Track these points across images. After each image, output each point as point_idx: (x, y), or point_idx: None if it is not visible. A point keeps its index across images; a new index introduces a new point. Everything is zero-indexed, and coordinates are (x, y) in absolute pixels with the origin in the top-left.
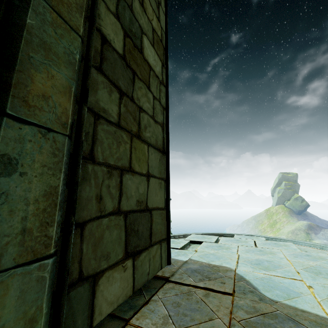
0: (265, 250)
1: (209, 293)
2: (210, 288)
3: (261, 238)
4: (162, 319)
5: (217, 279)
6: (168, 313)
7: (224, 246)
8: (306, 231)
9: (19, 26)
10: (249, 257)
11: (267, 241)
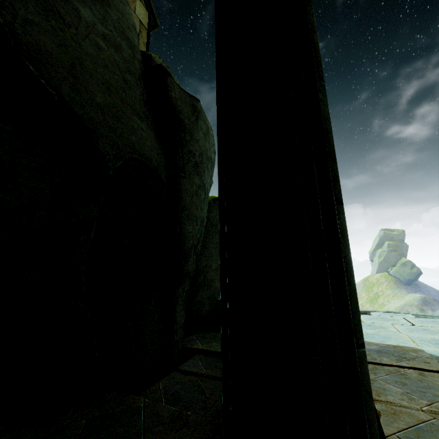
0: (430, 329)
1: (423, 373)
2: (420, 368)
3: (407, 315)
4: (404, 395)
5: (415, 359)
6: (402, 390)
7: (376, 325)
8: (419, 308)
9: (328, 120)
10: (421, 336)
11: (420, 319)
